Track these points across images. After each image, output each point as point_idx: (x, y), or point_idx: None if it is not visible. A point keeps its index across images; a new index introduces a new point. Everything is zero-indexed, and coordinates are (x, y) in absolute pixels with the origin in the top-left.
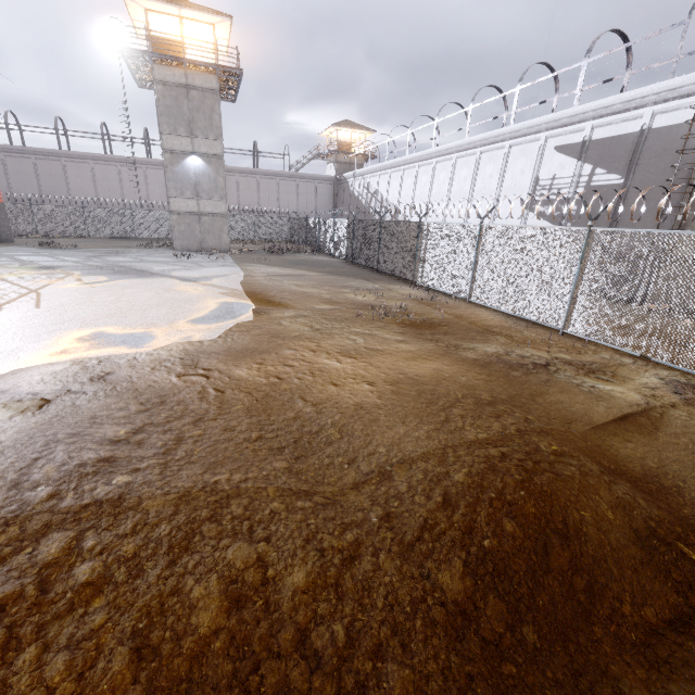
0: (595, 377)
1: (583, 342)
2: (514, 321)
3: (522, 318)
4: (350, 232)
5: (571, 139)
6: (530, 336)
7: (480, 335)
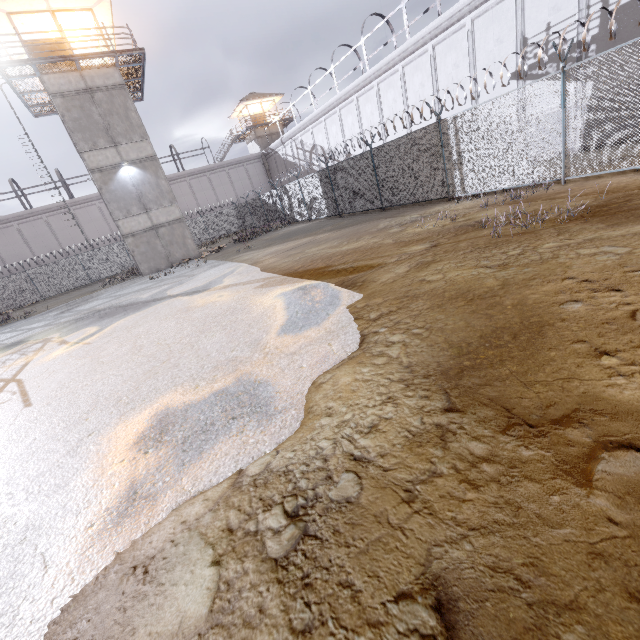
0: None
1: None
2: None
3: None
4: (326, 185)
5: None
6: None
7: None
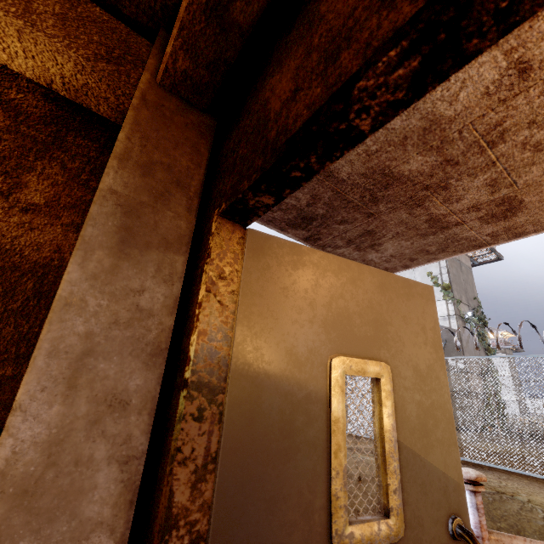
0: (365, 454)
1: (359, 439)
2: None
3: None
4: None
5: None
6: None
7: None
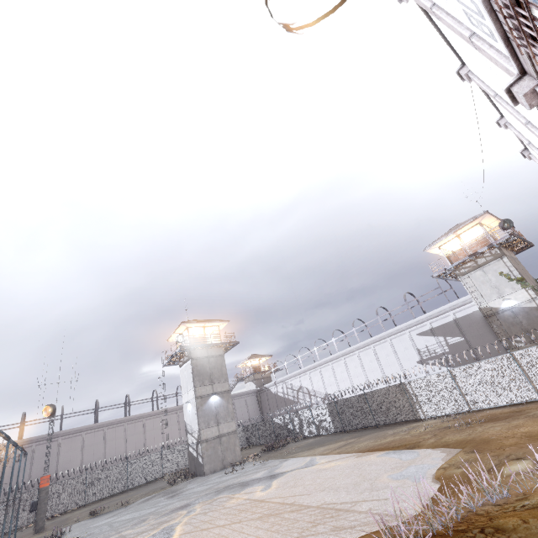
0: None
1: None
2: (512, 407)
3: (510, 405)
4: (333, 411)
5: (422, 329)
6: (535, 406)
7: (520, 412)
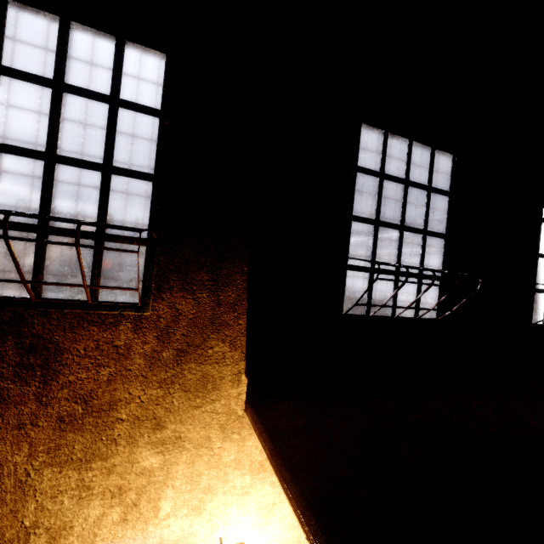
0: None
1: None
2: None
3: None
4: None
5: None
6: None
7: None
